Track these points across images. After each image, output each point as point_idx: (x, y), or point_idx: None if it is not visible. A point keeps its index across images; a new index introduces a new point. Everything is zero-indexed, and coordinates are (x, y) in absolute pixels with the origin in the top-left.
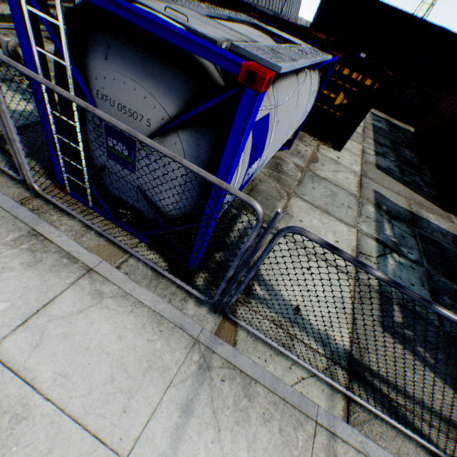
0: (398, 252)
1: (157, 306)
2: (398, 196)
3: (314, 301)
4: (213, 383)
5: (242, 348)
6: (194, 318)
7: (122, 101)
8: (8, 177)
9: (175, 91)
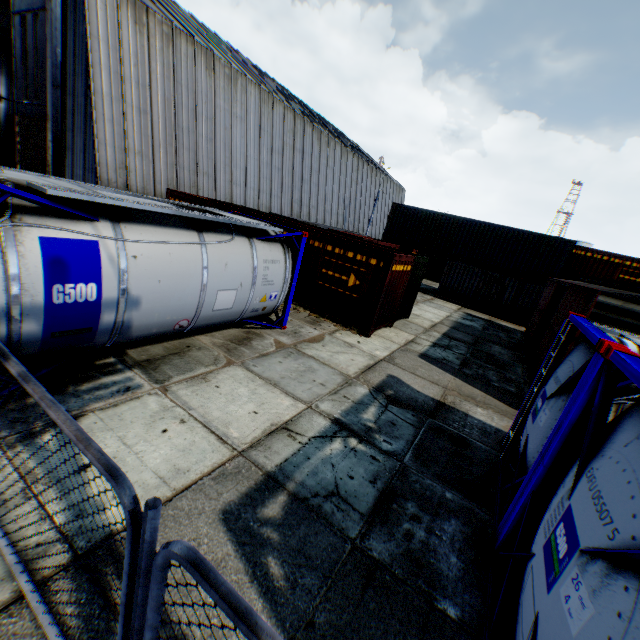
0: (364, 438)
1: None
2: (432, 385)
3: None
4: None
5: None
6: None
7: None
8: None
9: None
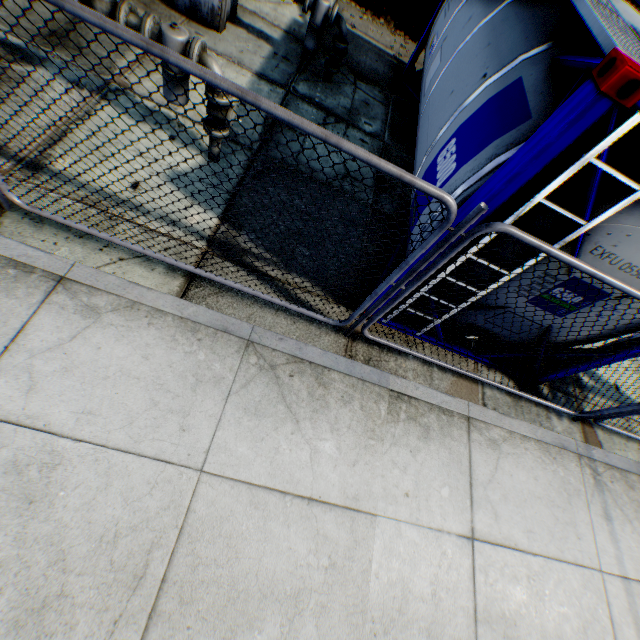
0: None
1: (536, 434)
2: None
3: None
4: (607, 488)
5: (605, 446)
6: (564, 433)
7: (635, 261)
8: (301, 320)
9: None
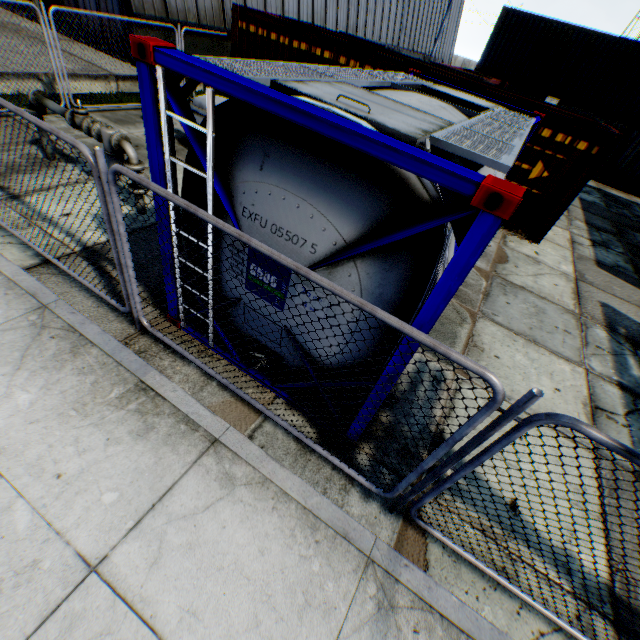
0: None
1: (308, 500)
2: None
3: (579, 524)
4: (402, 636)
5: (438, 573)
6: (362, 519)
7: (278, 221)
8: (107, 307)
9: (357, 208)
